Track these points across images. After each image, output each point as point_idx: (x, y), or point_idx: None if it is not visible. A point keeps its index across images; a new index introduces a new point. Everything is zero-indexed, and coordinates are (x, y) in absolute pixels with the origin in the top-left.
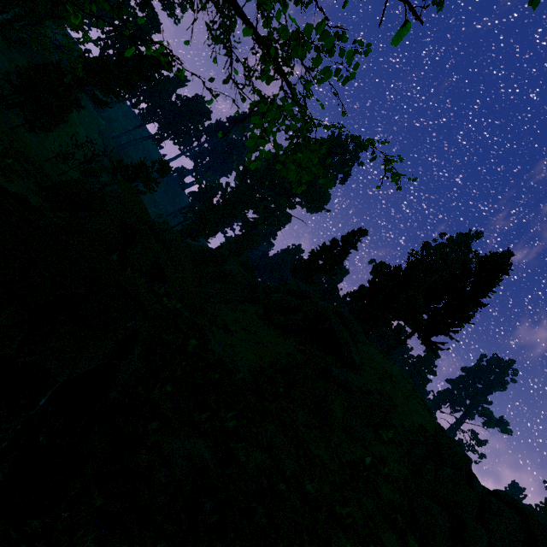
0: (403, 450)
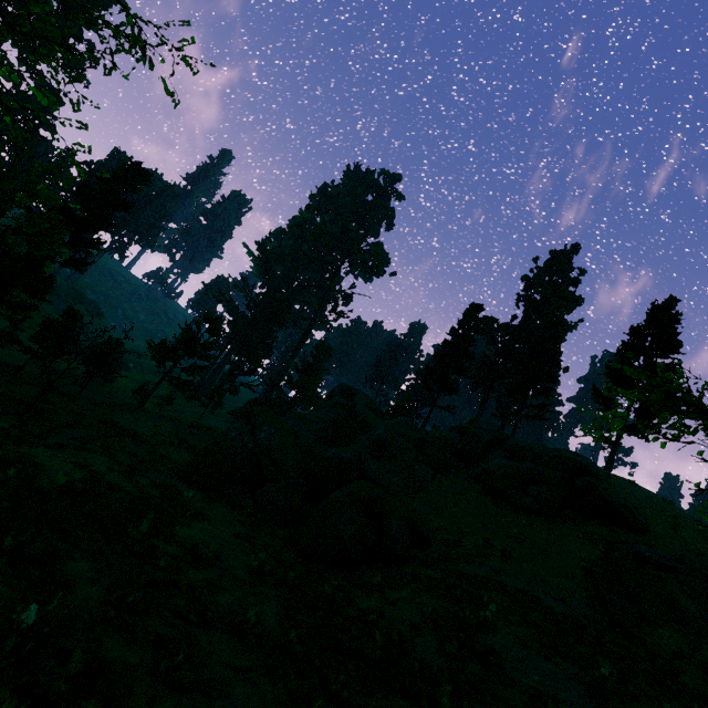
0: None
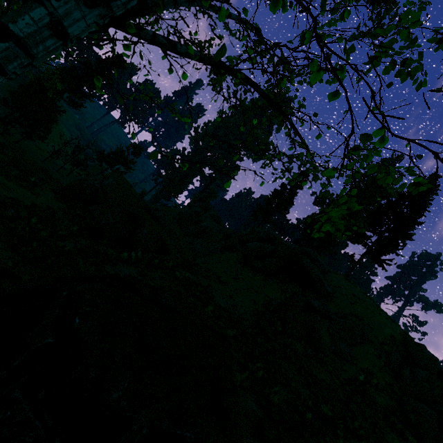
0: (383, 361)
